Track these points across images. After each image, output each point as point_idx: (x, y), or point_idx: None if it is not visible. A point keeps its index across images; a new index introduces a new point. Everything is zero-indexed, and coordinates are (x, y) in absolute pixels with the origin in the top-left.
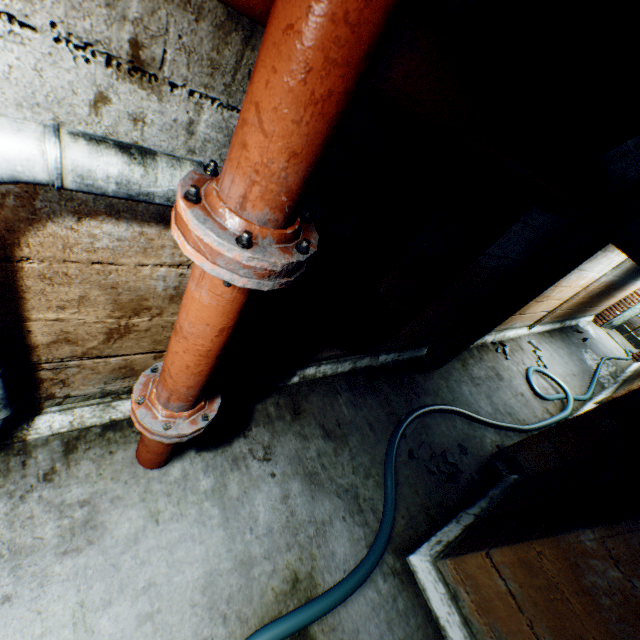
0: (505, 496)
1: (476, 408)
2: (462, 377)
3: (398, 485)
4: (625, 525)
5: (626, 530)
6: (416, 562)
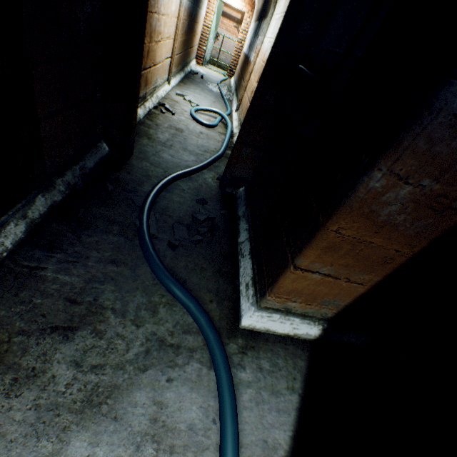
0: (250, 207)
1: (185, 164)
2: (156, 148)
3: (186, 282)
4: (411, 134)
5: (412, 139)
6: (249, 322)
